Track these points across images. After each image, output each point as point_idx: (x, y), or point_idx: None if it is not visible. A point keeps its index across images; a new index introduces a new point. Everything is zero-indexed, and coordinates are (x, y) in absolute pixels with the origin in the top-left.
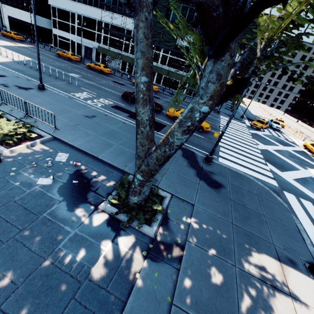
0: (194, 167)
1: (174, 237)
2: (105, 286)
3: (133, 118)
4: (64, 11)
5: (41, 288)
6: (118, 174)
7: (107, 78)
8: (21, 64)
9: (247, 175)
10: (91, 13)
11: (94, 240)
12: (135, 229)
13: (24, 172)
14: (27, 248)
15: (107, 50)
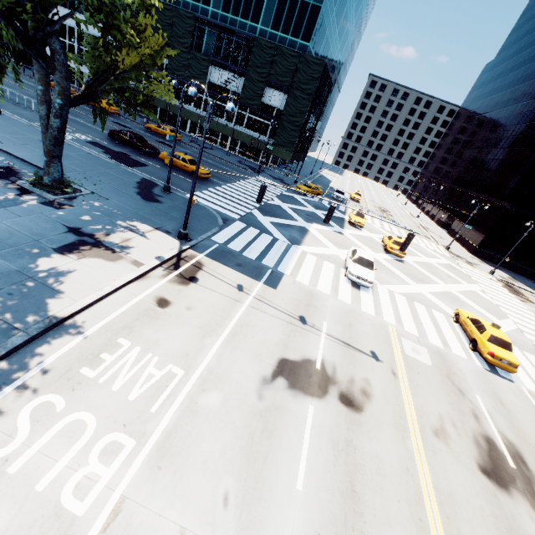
0: (142, 189)
1: (72, 204)
2: (0, 202)
3: (108, 154)
4: None
5: None
6: None
7: (108, 118)
8: None
9: (205, 206)
10: (96, 31)
11: (3, 191)
12: (41, 196)
13: None
14: None
15: None
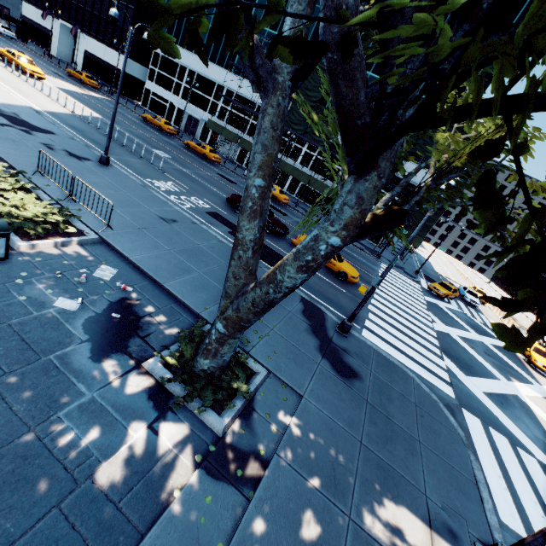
0: (317, 334)
1: (256, 443)
2: (117, 499)
3: None
4: (171, 61)
5: (10, 476)
6: (189, 320)
7: (212, 168)
8: (84, 121)
9: (404, 368)
10: (210, 73)
11: (120, 417)
12: (193, 414)
13: (39, 283)
14: (7, 404)
15: (222, 127)
